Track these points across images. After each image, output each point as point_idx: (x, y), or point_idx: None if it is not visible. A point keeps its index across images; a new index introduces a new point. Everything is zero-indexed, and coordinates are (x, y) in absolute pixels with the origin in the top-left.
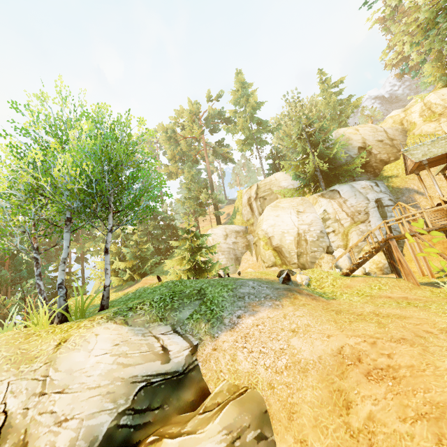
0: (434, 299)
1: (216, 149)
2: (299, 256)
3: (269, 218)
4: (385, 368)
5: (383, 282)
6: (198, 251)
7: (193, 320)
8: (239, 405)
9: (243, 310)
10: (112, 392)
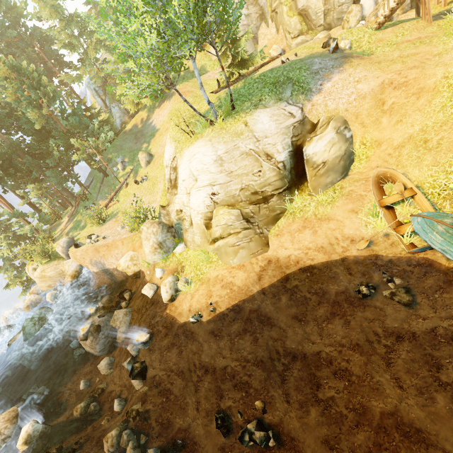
0: (437, 33)
1: None
2: (326, 16)
3: None
4: (403, 83)
5: (406, 28)
6: (234, 42)
7: (294, 96)
8: (335, 121)
9: (321, 80)
10: (284, 133)
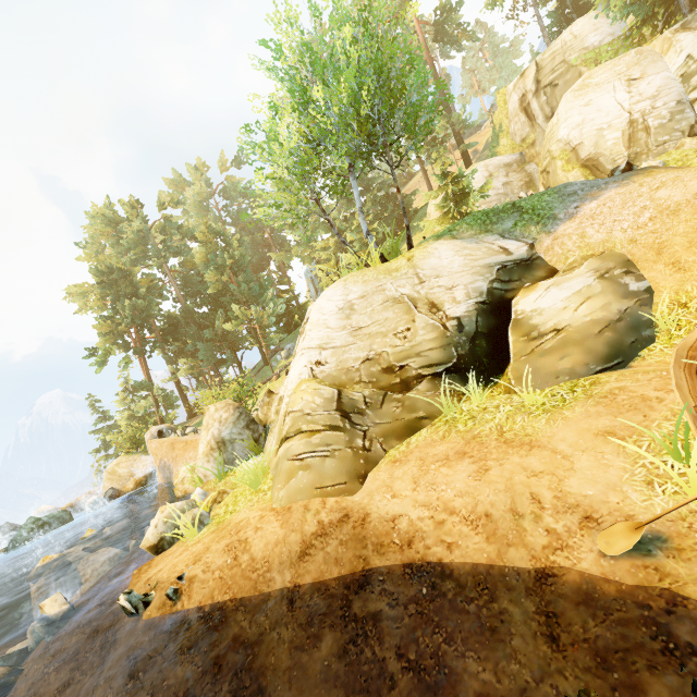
0: None
1: (440, 24)
2: (632, 162)
3: (571, 115)
4: None
5: None
6: (465, 198)
7: (520, 227)
8: (600, 259)
9: (579, 202)
10: (476, 273)
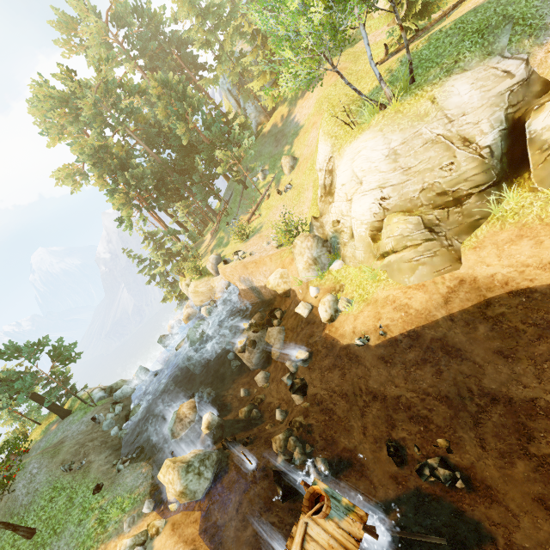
0: None
1: None
2: None
3: None
4: None
5: None
6: None
7: (515, 43)
8: None
9: None
10: (493, 104)
